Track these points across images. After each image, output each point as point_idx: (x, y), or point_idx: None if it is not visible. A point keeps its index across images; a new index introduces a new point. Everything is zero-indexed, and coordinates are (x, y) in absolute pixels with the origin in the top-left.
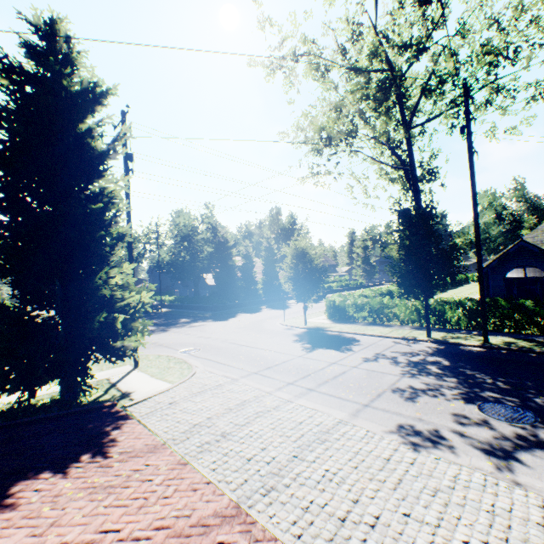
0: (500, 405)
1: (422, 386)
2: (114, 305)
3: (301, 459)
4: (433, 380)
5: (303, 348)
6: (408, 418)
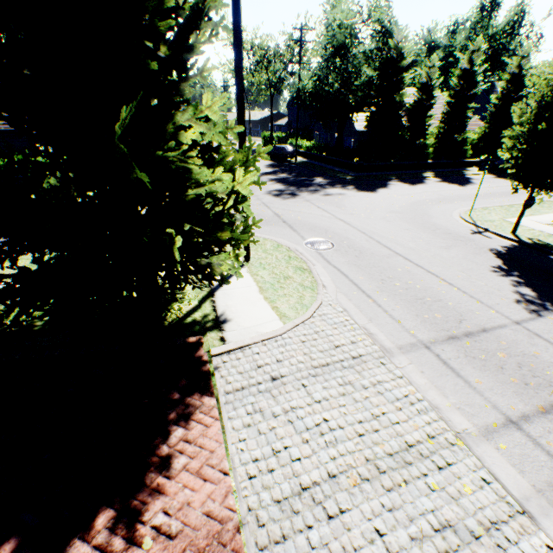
0: None
1: None
2: (186, 191)
3: None
4: None
5: (518, 299)
6: None
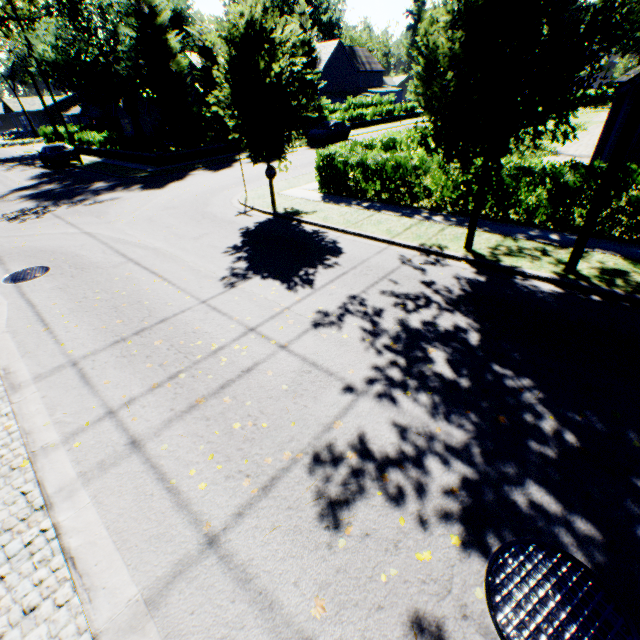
0: (550, 564)
1: (387, 442)
2: None
3: None
4: (422, 414)
5: (226, 276)
6: None
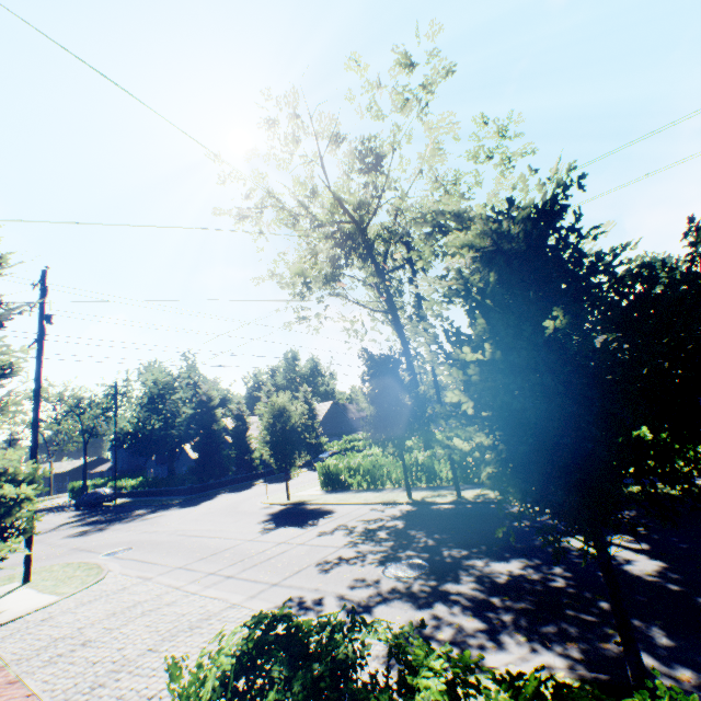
0: (407, 562)
1: (352, 554)
2: None
3: (154, 651)
4: (369, 546)
5: (262, 530)
6: (305, 590)
